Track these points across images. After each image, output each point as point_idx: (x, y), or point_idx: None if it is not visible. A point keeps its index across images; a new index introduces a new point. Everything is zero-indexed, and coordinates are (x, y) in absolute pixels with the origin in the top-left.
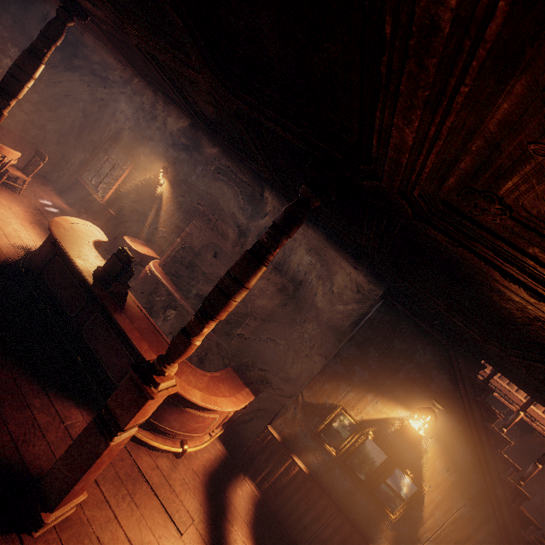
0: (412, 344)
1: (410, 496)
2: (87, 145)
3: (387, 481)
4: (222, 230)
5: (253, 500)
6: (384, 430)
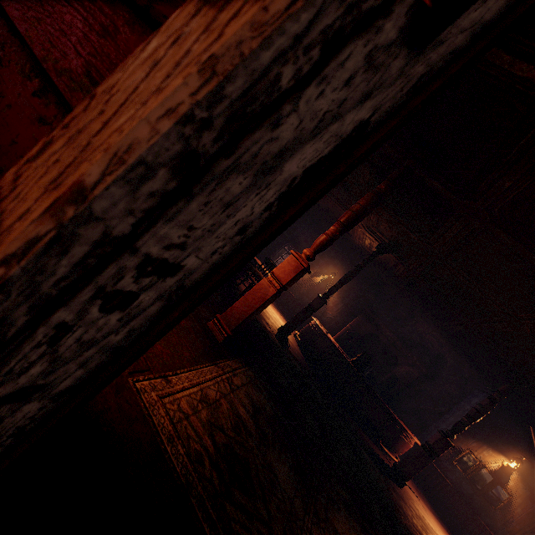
0: (509, 424)
1: (504, 499)
2: None
3: (492, 490)
4: (381, 327)
5: (419, 490)
6: (491, 465)
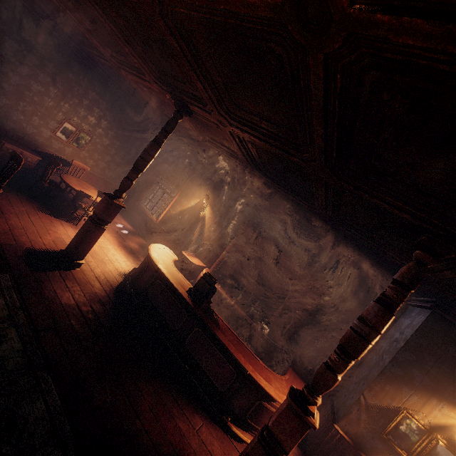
0: None
1: None
2: (142, 179)
3: None
4: (262, 245)
5: None
6: (453, 436)
